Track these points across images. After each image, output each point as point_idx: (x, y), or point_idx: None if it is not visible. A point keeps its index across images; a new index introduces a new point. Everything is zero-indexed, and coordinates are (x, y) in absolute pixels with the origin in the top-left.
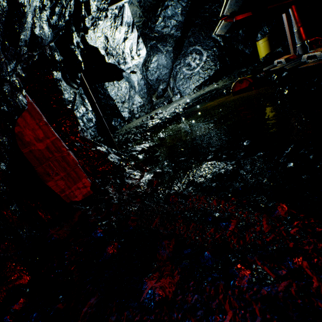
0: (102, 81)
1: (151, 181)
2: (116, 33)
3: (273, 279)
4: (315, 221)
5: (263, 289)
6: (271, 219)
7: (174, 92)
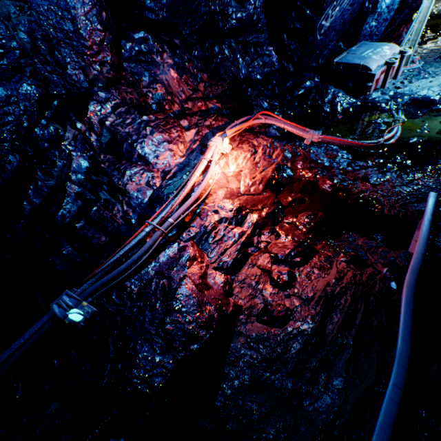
0: None
1: (438, 34)
2: None
3: None
4: None
5: None
6: None
7: None
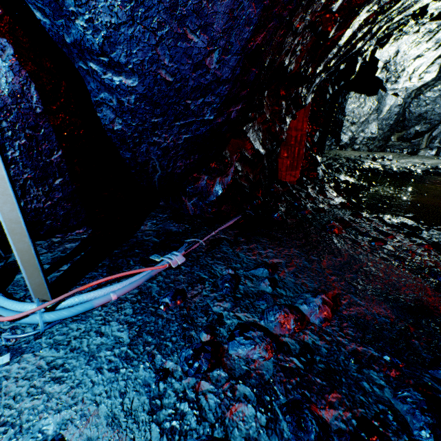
0: (349, 89)
1: (344, 202)
2: (413, 49)
3: (393, 250)
4: (439, 256)
5: (386, 249)
6: (416, 246)
7: (431, 144)
